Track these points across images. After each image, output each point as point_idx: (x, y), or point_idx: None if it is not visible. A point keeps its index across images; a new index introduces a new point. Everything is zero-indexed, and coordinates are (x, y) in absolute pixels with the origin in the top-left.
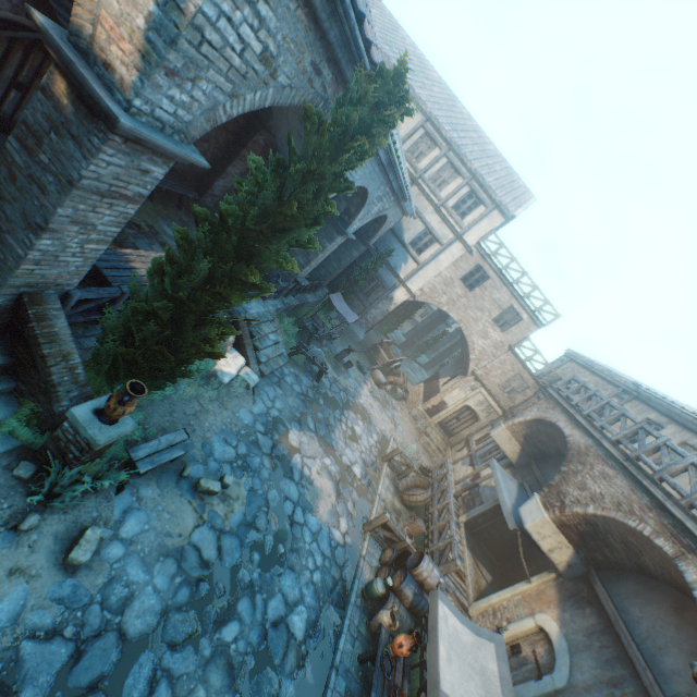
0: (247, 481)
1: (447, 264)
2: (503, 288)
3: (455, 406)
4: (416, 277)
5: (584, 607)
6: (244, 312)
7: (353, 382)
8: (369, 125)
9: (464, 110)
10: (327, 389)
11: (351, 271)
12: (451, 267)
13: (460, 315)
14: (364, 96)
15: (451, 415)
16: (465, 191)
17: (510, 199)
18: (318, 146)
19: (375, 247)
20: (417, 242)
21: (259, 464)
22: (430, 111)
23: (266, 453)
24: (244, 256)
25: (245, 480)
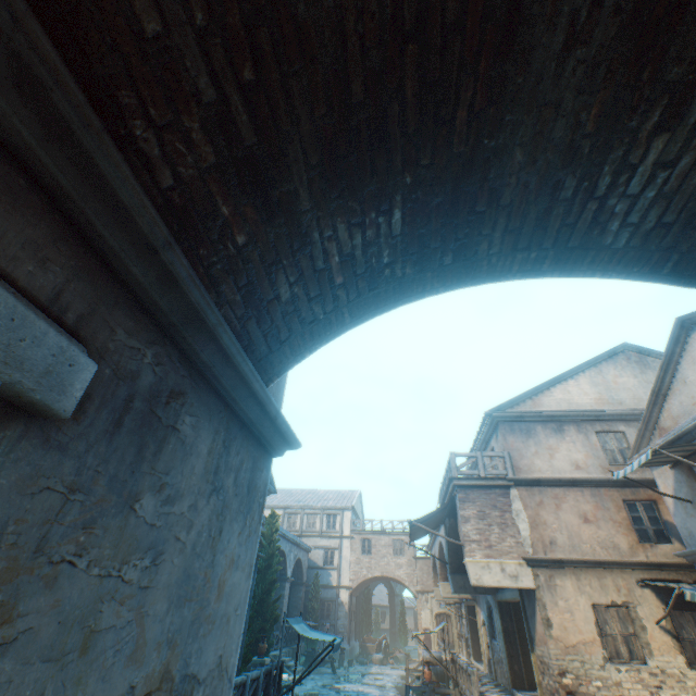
0: (326, 695)
1: (348, 553)
2: (381, 535)
3: (432, 622)
4: (342, 575)
5: (479, 594)
6: (270, 654)
7: (361, 668)
8: (275, 524)
9: (298, 490)
10: (344, 673)
11: (307, 607)
12: (352, 552)
13: (379, 569)
14: (270, 520)
15: (438, 632)
16: (325, 517)
17: (346, 501)
18: (268, 537)
19: (309, 585)
20: (327, 559)
21: (327, 692)
22: (283, 505)
23: (328, 690)
24: (267, 577)
25: (325, 695)
